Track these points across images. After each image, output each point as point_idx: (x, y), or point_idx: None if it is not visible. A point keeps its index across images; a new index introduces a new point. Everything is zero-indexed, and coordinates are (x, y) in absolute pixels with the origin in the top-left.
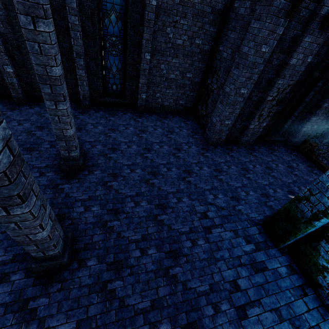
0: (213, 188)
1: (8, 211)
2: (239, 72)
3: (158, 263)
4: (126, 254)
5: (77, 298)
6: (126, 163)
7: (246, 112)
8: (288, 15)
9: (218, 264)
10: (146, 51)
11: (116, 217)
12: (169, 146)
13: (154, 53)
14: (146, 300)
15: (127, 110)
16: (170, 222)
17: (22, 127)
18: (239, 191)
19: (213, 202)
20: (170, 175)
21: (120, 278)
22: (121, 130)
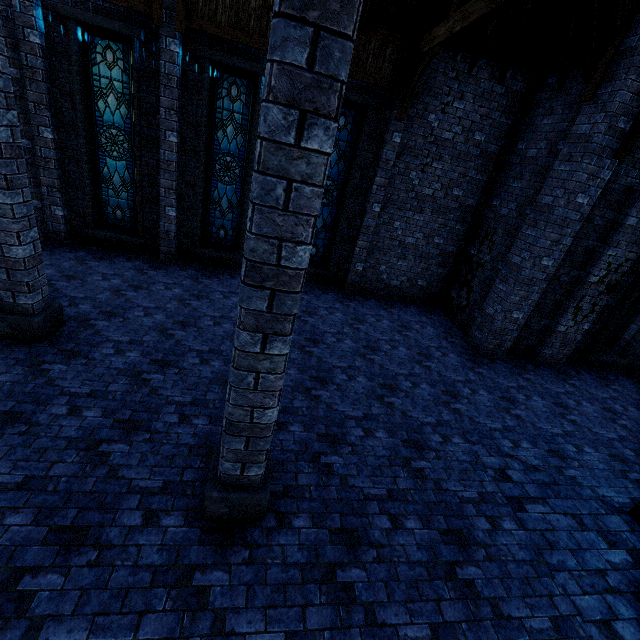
0: (507, 428)
1: (266, 344)
2: (539, 232)
3: (430, 550)
4: (363, 518)
5: (281, 586)
6: (339, 364)
7: (549, 301)
8: (618, 154)
9: (558, 578)
10: (376, 200)
11: (334, 449)
12: (409, 348)
13: (388, 204)
14: (419, 621)
15: (327, 288)
16: (437, 476)
17: (172, 293)
18: (561, 442)
19: (514, 454)
20: (419, 394)
21: (359, 563)
22: (323, 315)
